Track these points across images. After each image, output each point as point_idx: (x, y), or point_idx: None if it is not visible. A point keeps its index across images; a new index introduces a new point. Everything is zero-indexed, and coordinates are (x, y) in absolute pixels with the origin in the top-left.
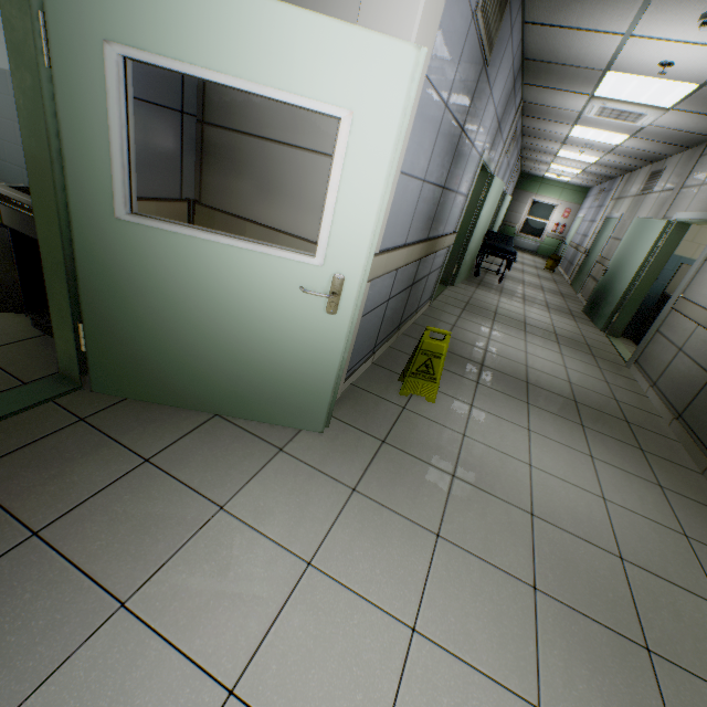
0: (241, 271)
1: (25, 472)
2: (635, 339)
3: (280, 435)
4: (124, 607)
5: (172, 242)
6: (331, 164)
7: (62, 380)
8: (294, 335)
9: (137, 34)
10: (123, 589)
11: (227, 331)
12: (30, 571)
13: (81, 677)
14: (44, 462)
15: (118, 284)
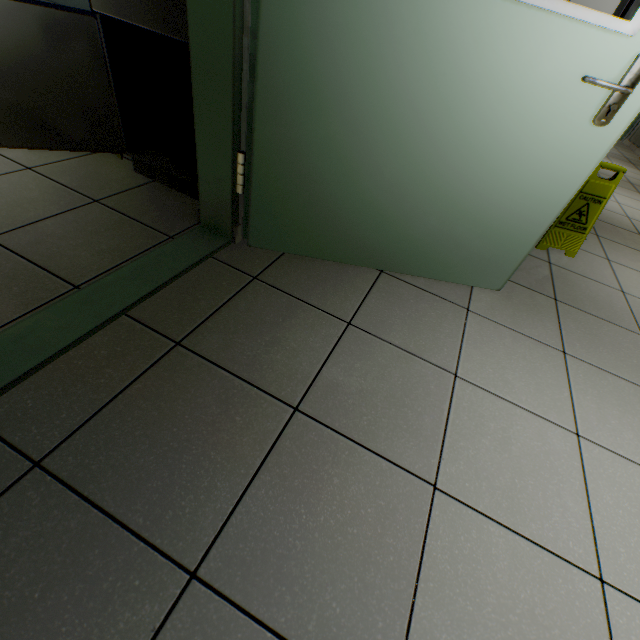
0: (499, 52)
1: (239, 339)
2: None
3: (456, 294)
4: (437, 489)
5: None
6: None
7: (208, 233)
8: (527, 162)
9: None
10: (422, 469)
11: (438, 159)
12: (319, 453)
13: (449, 571)
14: (250, 327)
15: (311, 84)
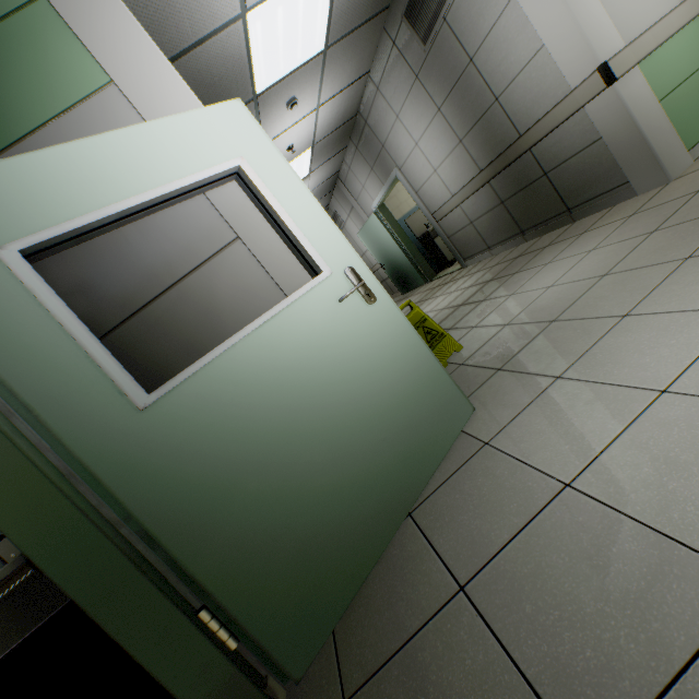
0: (289, 340)
1: None
2: (442, 268)
3: (465, 448)
4: None
5: (214, 377)
6: (243, 240)
7: None
8: (373, 349)
9: (25, 224)
10: None
11: (334, 409)
12: None
13: None
14: None
15: (204, 487)
